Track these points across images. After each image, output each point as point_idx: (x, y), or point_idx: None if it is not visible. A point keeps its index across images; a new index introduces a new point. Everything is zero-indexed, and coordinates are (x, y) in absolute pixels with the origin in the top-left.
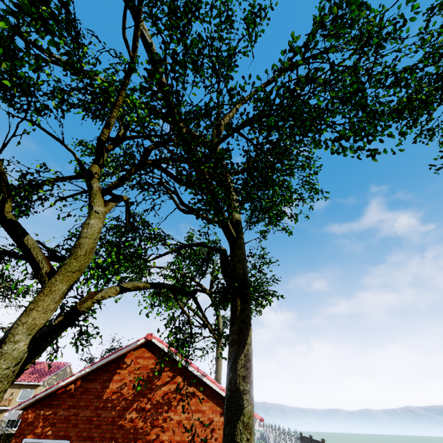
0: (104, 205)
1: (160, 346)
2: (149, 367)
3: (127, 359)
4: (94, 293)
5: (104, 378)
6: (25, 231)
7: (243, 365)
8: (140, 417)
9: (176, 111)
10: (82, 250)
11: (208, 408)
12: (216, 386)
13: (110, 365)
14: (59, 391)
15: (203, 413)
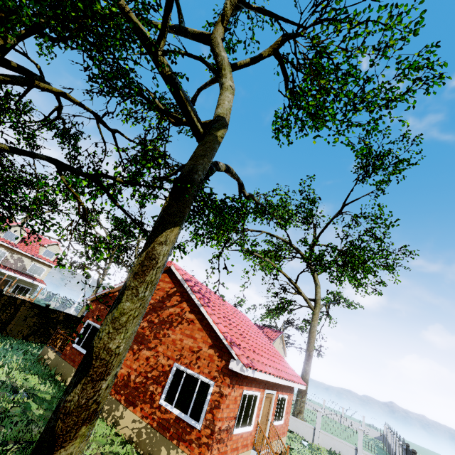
0: None
1: (175, 273)
2: (165, 289)
3: None
4: None
5: None
6: None
7: (141, 262)
8: (149, 327)
9: None
10: None
11: (201, 336)
12: (210, 318)
13: None
14: (110, 295)
15: (195, 340)
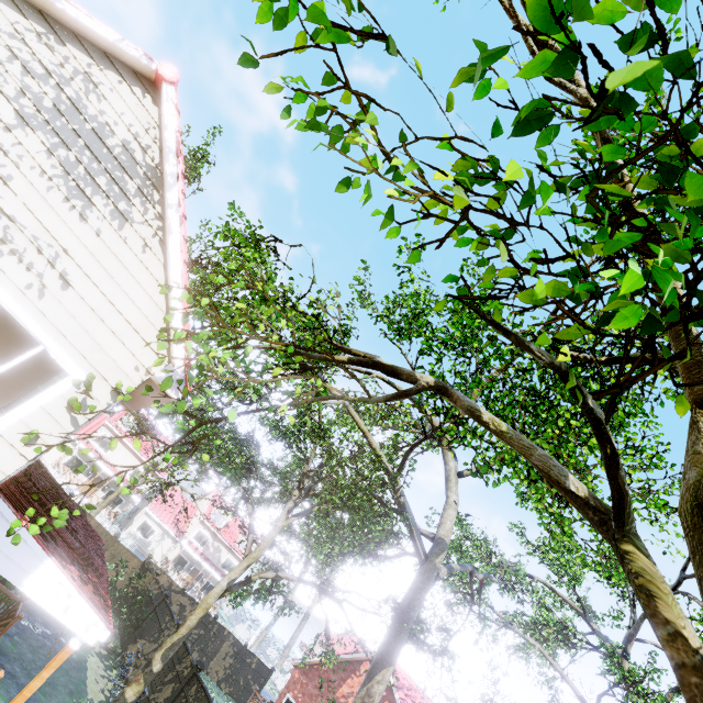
0: (285, 520)
1: None
2: None
3: (362, 667)
4: (262, 572)
5: (341, 675)
6: (252, 531)
7: (362, 697)
8: None
9: (367, 434)
10: (259, 547)
11: None
12: None
13: (349, 664)
14: (315, 666)
15: None
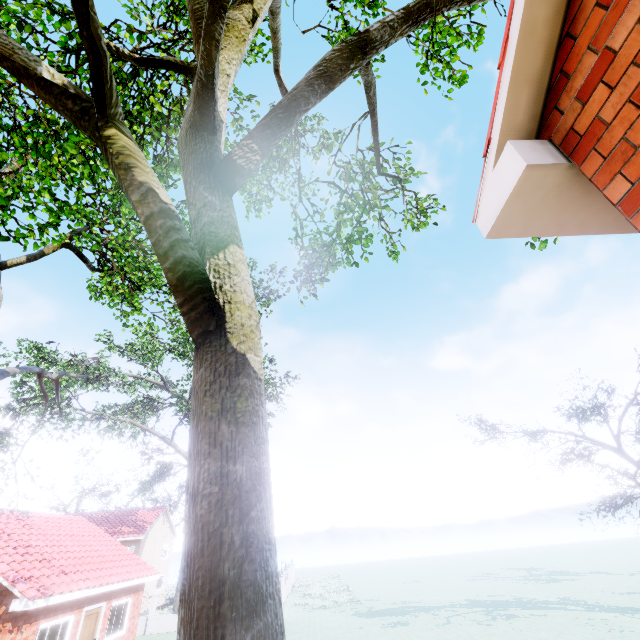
0: None
1: None
2: None
3: None
4: None
5: None
6: None
7: None
8: None
9: None
10: None
11: None
12: None
13: None
14: None
15: None
